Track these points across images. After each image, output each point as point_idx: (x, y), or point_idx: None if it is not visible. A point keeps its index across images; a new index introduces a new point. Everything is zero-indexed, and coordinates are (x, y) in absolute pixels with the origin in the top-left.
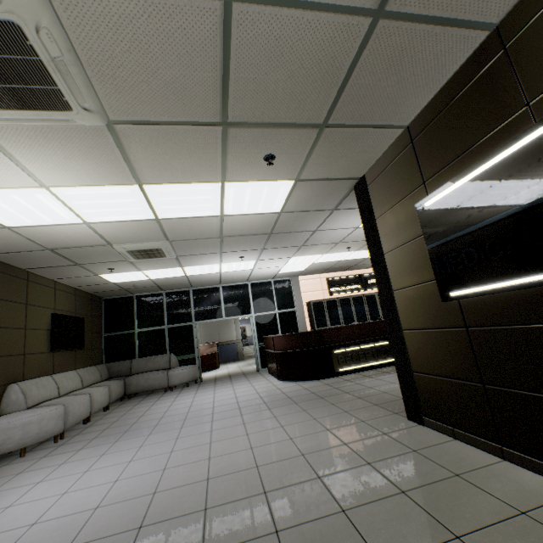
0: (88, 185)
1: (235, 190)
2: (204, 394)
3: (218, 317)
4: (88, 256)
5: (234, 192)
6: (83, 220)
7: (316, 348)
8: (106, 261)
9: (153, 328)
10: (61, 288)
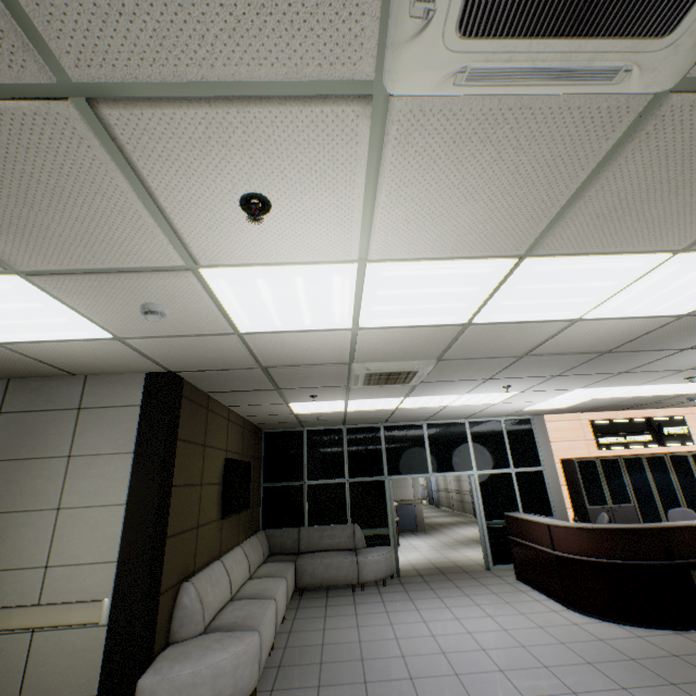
0: (433, 258)
1: (674, 269)
2: (438, 618)
3: (421, 472)
4: (302, 378)
5: (667, 273)
6: (354, 323)
7: (660, 563)
8: (317, 386)
9: (328, 481)
10: (232, 418)
